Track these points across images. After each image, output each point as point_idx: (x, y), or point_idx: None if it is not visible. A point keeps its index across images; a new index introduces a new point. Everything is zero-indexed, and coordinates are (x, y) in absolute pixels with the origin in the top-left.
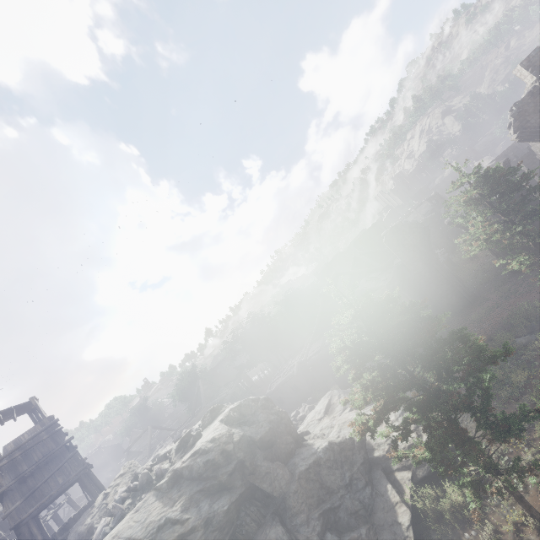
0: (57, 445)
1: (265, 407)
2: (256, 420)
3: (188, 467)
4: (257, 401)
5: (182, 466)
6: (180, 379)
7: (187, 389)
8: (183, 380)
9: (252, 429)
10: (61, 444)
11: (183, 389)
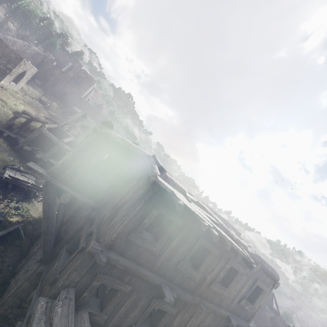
0: None
1: None
2: None
3: None
4: None
5: None
6: None
7: None
8: None
9: None
10: None
11: None
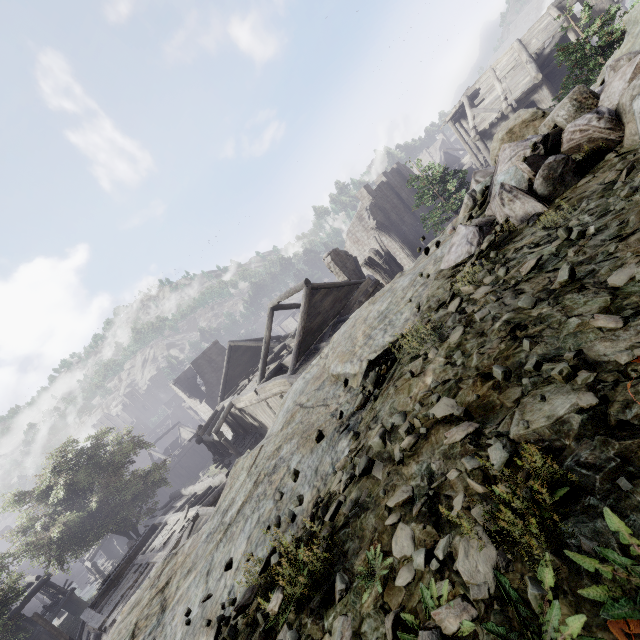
0: None
1: None
2: None
3: None
4: None
5: None
6: None
7: None
8: None
9: None
10: None
11: None
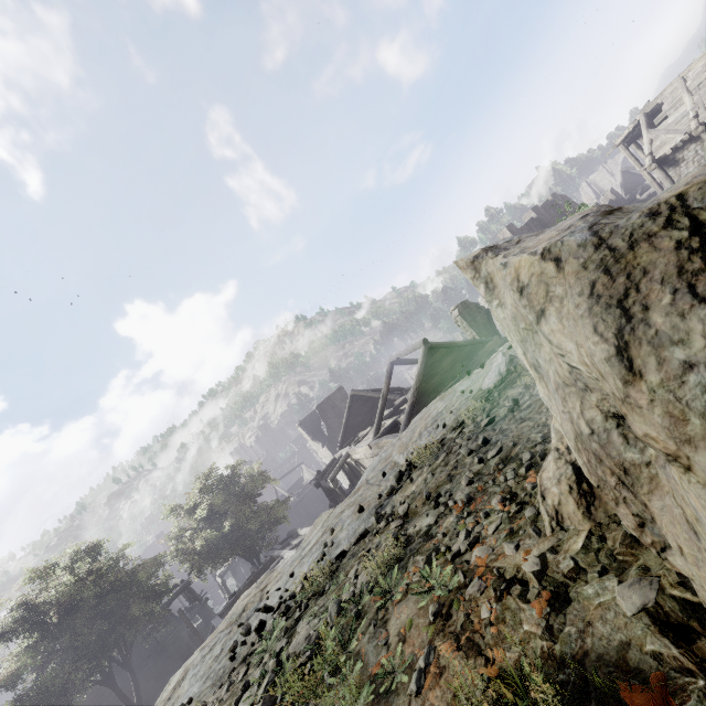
0: None
1: None
2: None
3: None
4: None
5: None
6: None
7: None
8: None
9: None
10: None
11: None
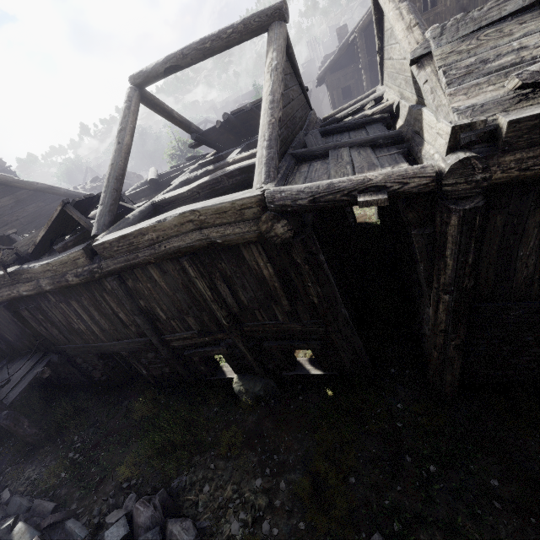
0: (1, 167)
1: (139, 177)
2: (133, 180)
3: (100, 186)
4: (135, 174)
5: (97, 185)
6: (64, 164)
7: (72, 174)
8: (67, 166)
9: (131, 182)
10: (4, 167)
11: (68, 173)
